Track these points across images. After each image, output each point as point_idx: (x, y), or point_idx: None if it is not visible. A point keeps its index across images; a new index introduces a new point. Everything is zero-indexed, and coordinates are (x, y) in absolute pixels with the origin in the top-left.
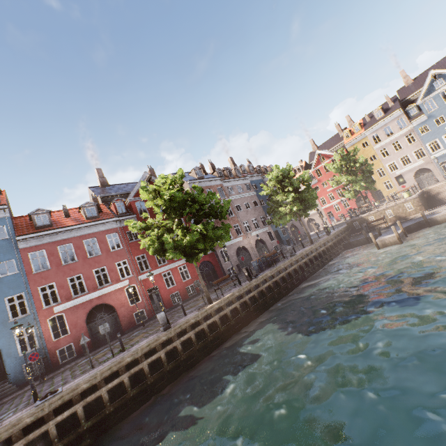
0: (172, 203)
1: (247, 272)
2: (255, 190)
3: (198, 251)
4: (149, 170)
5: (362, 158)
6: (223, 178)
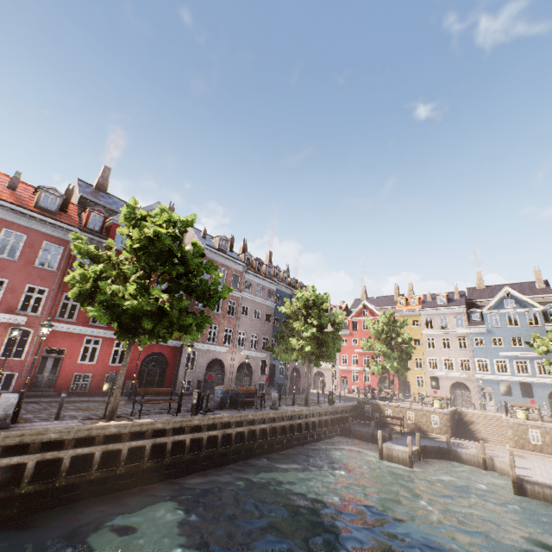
0: (151, 246)
1: (196, 399)
2: (276, 302)
3: (143, 329)
4: (169, 207)
5: (408, 335)
6: (248, 266)
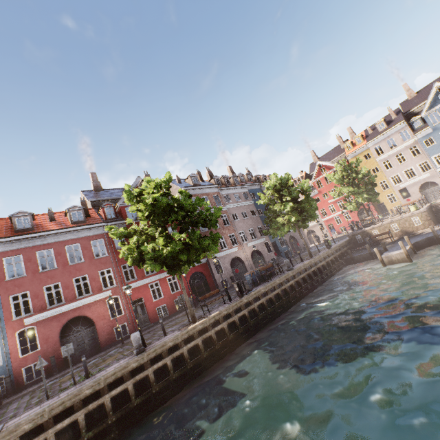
0: (155, 209)
1: (237, 288)
2: (253, 199)
3: (182, 262)
4: (145, 176)
5: (365, 169)
6: (220, 185)
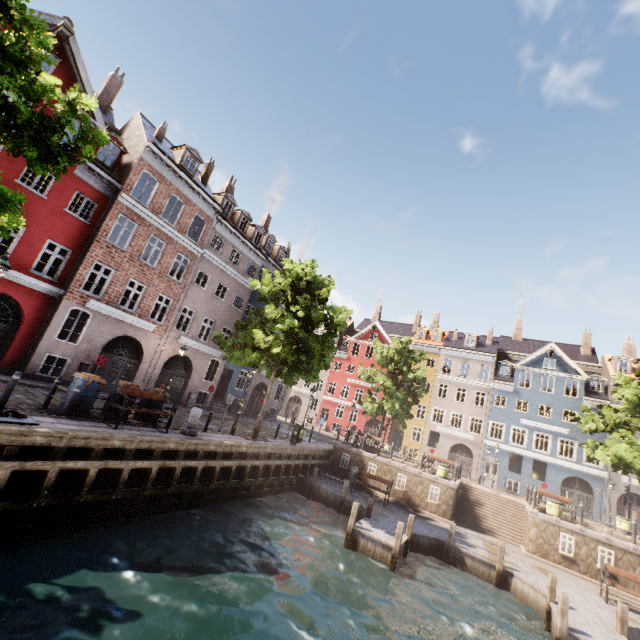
0: None
1: None
2: None
3: None
4: (112, 74)
5: (423, 372)
6: (226, 216)
